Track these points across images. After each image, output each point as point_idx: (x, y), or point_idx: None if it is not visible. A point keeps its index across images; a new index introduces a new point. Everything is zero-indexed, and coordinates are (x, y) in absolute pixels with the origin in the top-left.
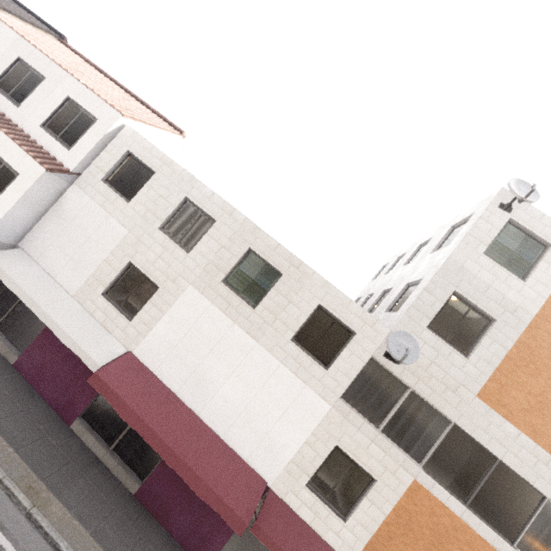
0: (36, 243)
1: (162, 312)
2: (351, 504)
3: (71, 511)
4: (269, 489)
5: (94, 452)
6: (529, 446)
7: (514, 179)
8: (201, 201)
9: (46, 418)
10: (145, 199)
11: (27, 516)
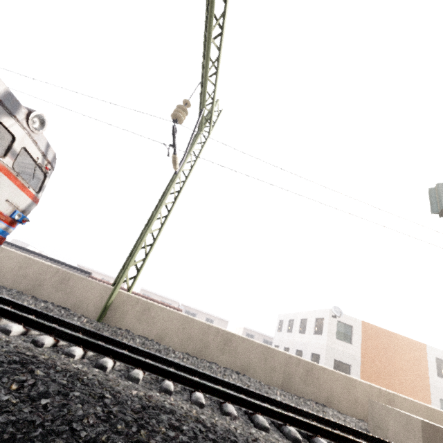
0: None
1: None
2: None
3: None
4: None
5: None
6: None
7: (332, 307)
8: None
9: None
10: None
11: None
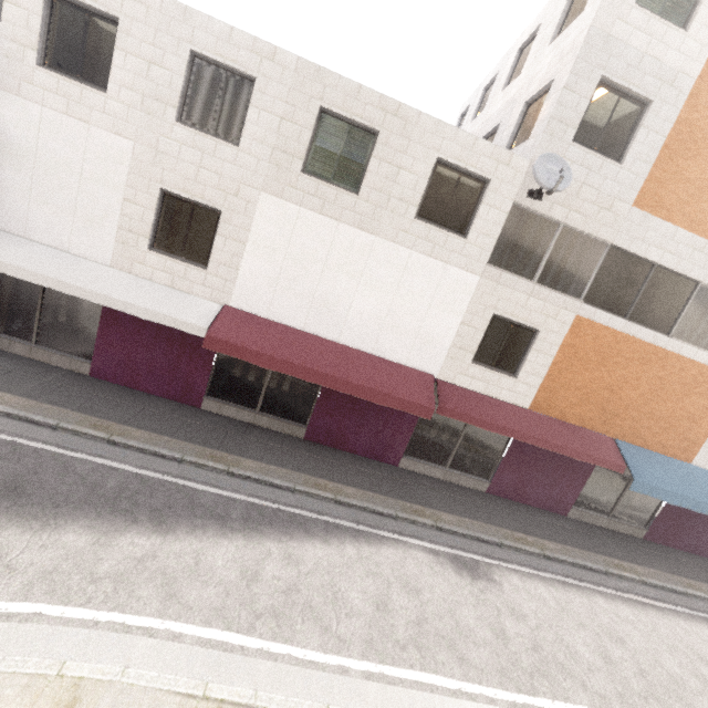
0: (5, 210)
1: (241, 242)
2: (518, 362)
3: (263, 462)
4: (436, 380)
5: (241, 420)
6: (685, 239)
7: None
8: (218, 51)
9: (171, 409)
10: (128, 76)
11: (228, 475)
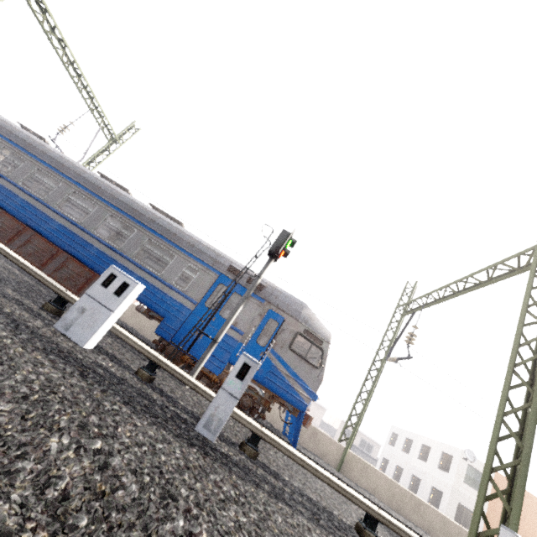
0: None
1: None
2: None
3: None
4: None
5: None
6: None
7: (466, 449)
8: None
9: None
10: None
11: None
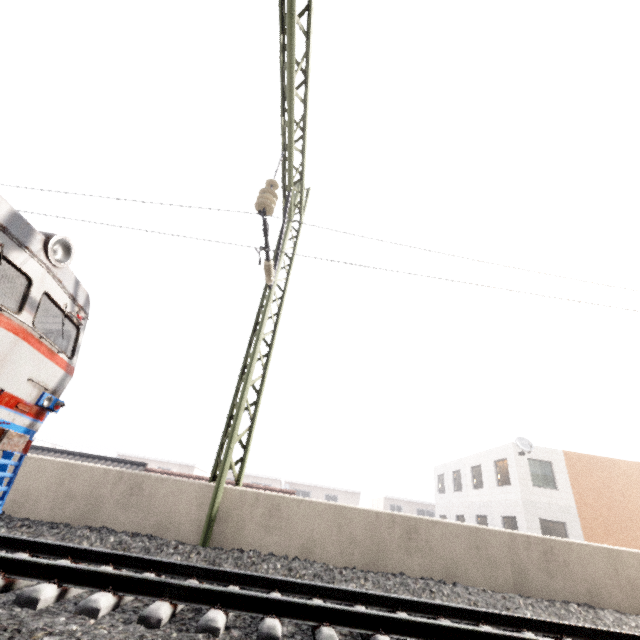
0: None
1: None
2: None
3: None
4: None
5: None
6: None
7: (516, 439)
8: None
9: None
10: None
11: None
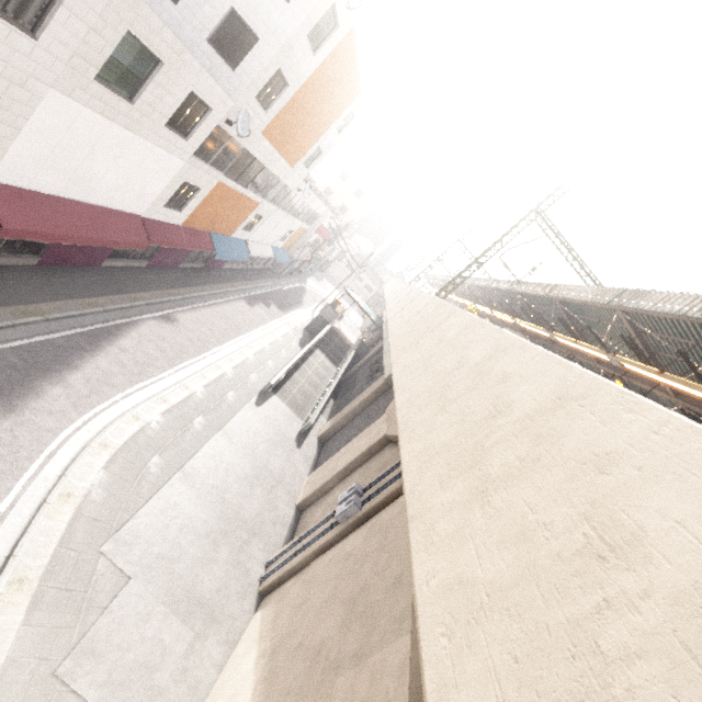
0: None
1: (17, 129)
2: (184, 203)
3: (48, 302)
4: (142, 218)
5: None
6: (270, 150)
7: None
8: None
9: None
10: None
11: (46, 321)
